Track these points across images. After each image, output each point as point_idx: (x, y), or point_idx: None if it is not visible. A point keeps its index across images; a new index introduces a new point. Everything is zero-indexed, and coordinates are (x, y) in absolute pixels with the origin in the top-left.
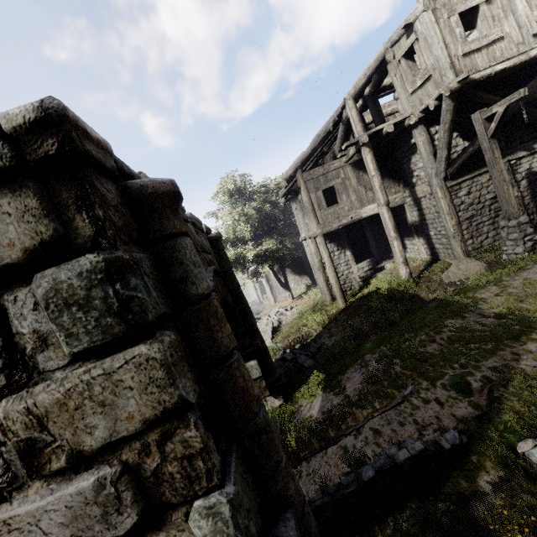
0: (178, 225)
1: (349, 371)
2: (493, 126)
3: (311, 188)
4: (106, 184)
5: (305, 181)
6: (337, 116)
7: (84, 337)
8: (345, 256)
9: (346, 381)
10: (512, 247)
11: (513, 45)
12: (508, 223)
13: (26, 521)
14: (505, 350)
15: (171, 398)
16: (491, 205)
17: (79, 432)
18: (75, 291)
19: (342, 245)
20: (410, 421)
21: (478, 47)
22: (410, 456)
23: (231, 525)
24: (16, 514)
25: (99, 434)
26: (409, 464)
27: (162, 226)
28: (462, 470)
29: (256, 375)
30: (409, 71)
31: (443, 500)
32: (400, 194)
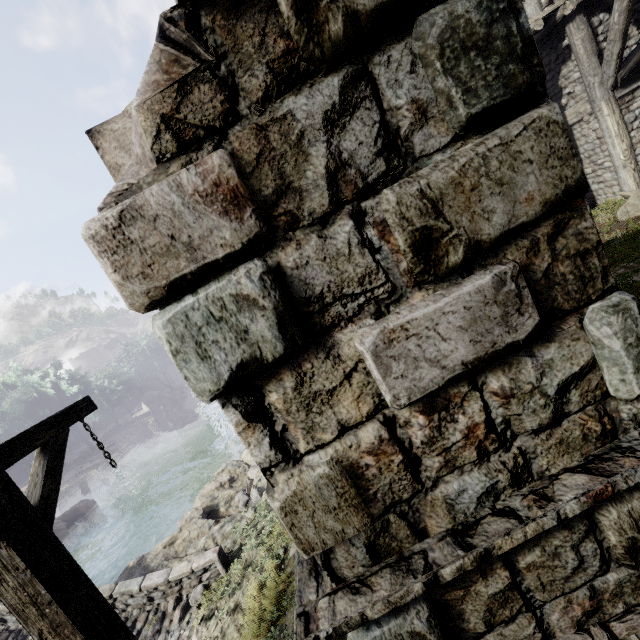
0: None
1: None
2: None
3: None
4: None
5: None
6: None
7: (482, 93)
8: None
9: None
10: None
11: None
12: None
13: (423, 326)
14: None
15: (573, 174)
16: None
17: (475, 218)
18: (473, 30)
19: None
20: None
21: None
22: None
23: (639, 324)
24: (413, 318)
25: (497, 220)
26: None
27: None
28: None
29: None
30: None
31: None
32: None
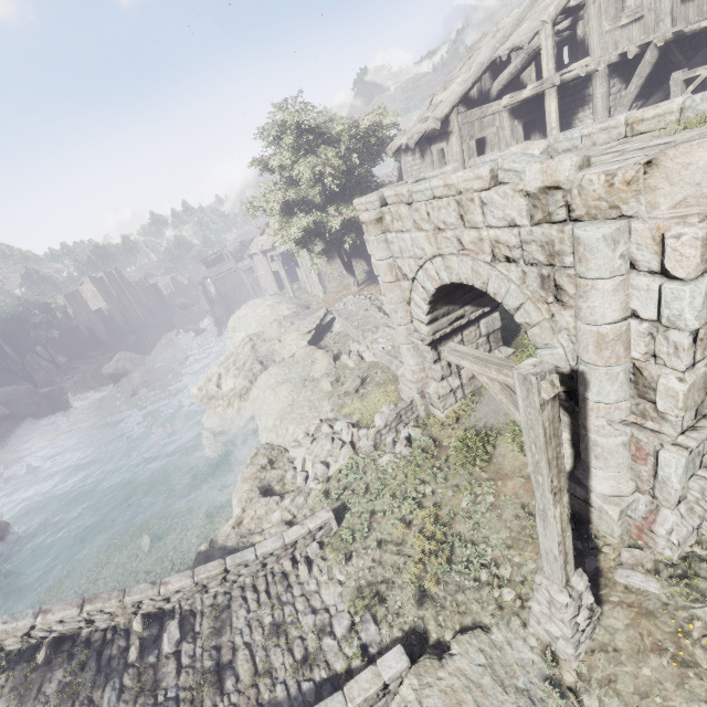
0: None
1: None
2: (691, 89)
3: (465, 135)
4: None
5: (460, 125)
6: (528, 43)
7: None
8: None
9: None
10: None
11: None
12: None
13: None
14: None
15: None
16: None
17: None
18: None
19: None
20: None
21: None
22: None
23: None
24: None
25: None
26: None
27: None
28: None
29: (497, 326)
30: (613, 3)
31: None
32: None
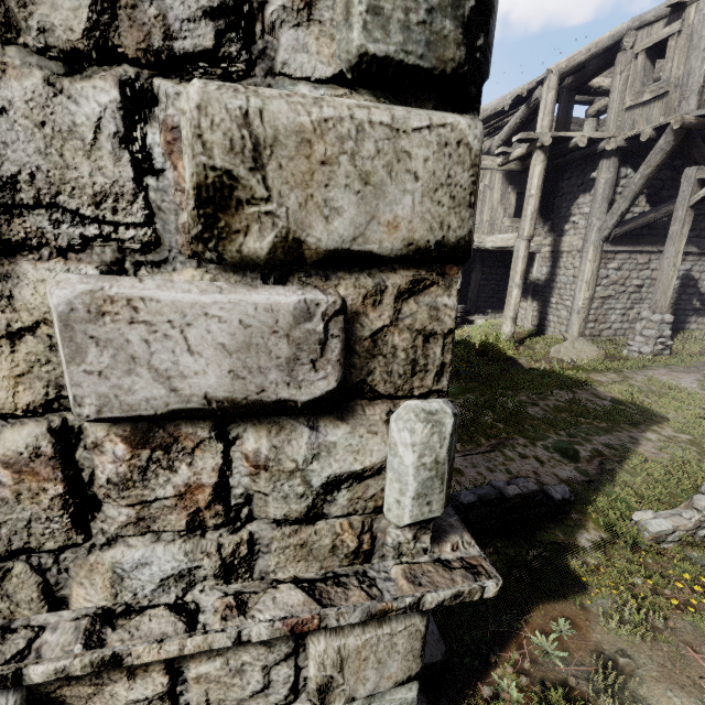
0: None
1: None
2: (703, 193)
3: None
4: None
5: None
6: (528, 90)
7: (395, 32)
8: None
9: None
10: (640, 344)
11: None
12: (652, 316)
13: (166, 316)
14: (622, 432)
15: (459, 228)
16: (632, 294)
17: (310, 207)
18: None
19: None
20: (503, 470)
21: None
22: (522, 493)
23: (445, 446)
24: (154, 297)
25: (338, 227)
26: (517, 501)
27: None
28: (562, 524)
29: None
30: (641, 75)
31: (536, 546)
32: (539, 239)
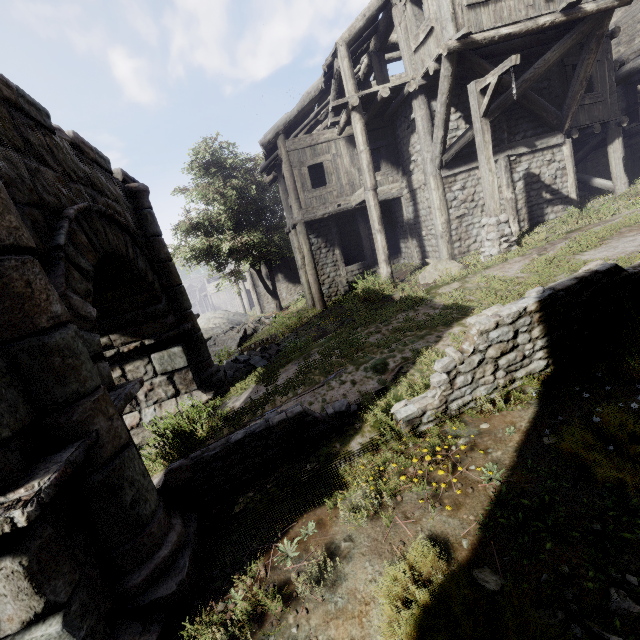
0: None
1: (290, 364)
2: (486, 101)
3: (295, 161)
4: None
5: (288, 152)
6: (327, 66)
7: None
8: (333, 255)
9: (282, 373)
10: (489, 248)
11: (522, 6)
12: (489, 221)
13: None
14: (433, 334)
15: None
16: (484, 206)
17: None
18: None
19: (332, 242)
20: (319, 400)
21: None
22: (285, 418)
23: None
24: None
25: None
26: (284, 426)
27: None
28: (342, 435)
29: (180, 364)
30: (413, 21)
31: (312, 461)
32: (398, 184)
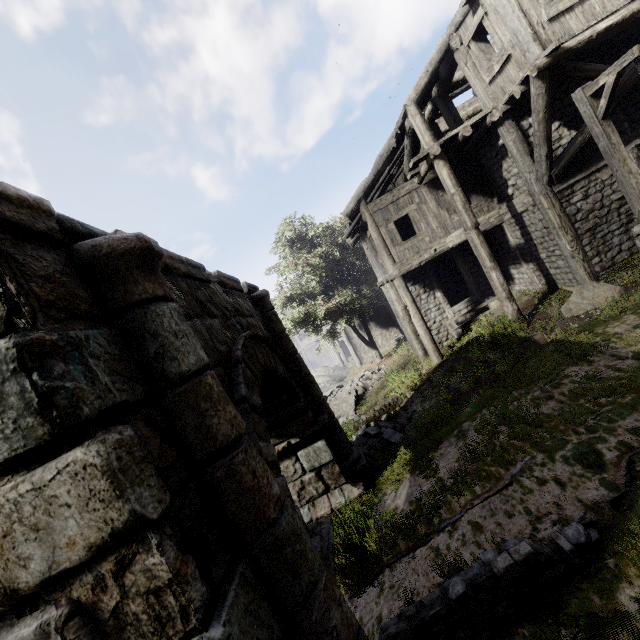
0: (151, 288)
1: (443, 445)
2: (603, 103)
3: (380, 221)
4: (33, 250)
5: (372, 214)
6: (399, 128)
7: (3, 445)
8: (435, 298)
9: (438, 459)
10: None
11: None
12: None
13: None
14: None
15: (120, 516)
16: (620, 208)
17: (11, 565)
18: None
19: (430, 285)
20: (520, 511)
21: (569, 6)
22: (513, 563)
23: None
24: None
25: (35, 566)
26: (513, 574)
27: (127, 292)
28: (593, 580)
29: (326, 459)
30: (482, 56)
31: (567, 625)
32: (495, 211)
